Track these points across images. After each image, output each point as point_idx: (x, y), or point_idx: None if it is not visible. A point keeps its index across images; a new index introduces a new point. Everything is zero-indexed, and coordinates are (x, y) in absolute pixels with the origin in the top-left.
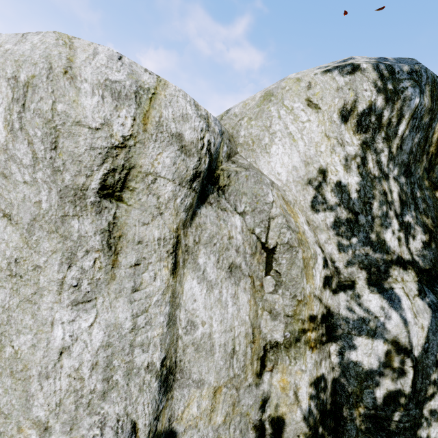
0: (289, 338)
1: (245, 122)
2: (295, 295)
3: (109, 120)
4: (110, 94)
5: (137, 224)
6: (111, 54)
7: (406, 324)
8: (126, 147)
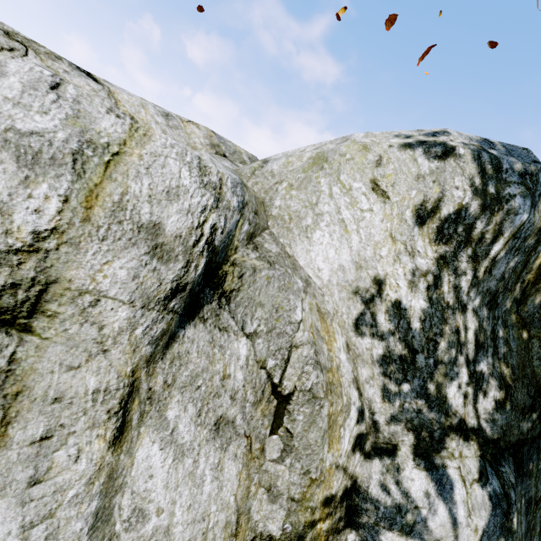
0: (290, 533)
1: (283, 188)
2: (309, 471)
3: (7, 203)
4: (14, 157)
5: (57, 368)
6: (35, 78)
7: (456, 525)
8: (40, 251)
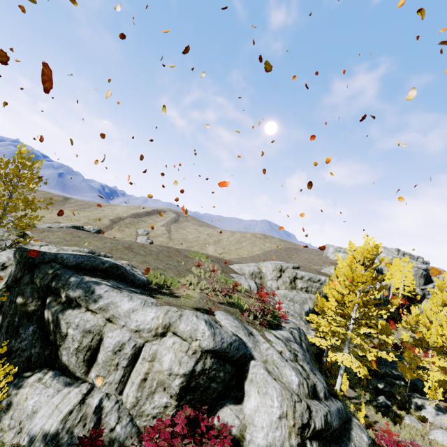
0: None
1: None
2: None
3: None
4: None
5: None
6: None
7: None
8: None
